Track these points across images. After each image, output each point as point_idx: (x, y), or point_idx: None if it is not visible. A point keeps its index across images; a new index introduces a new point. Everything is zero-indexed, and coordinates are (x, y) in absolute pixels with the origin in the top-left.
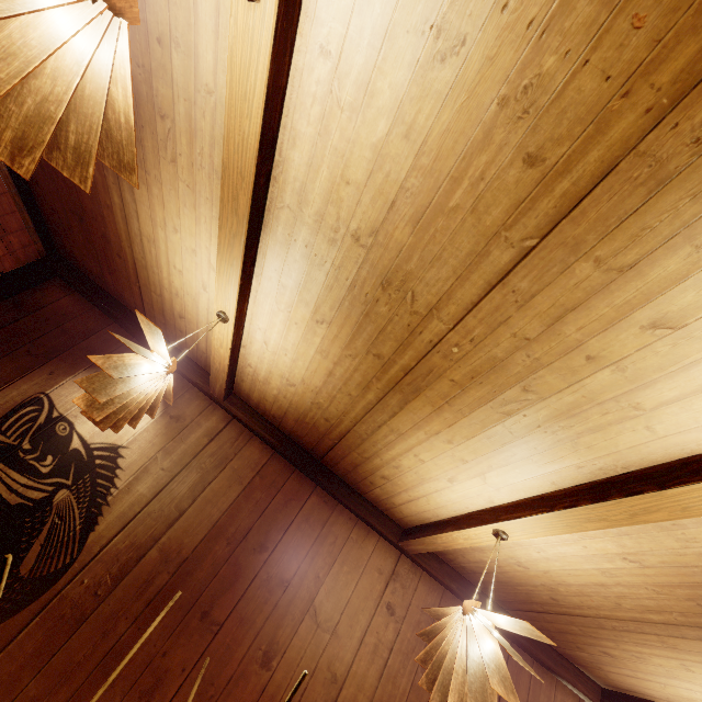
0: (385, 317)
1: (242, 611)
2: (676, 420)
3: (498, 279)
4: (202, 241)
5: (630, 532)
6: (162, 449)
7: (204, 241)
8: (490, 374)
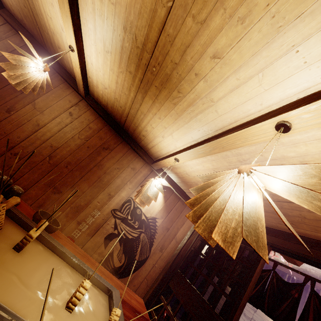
0: None
1: (0, 93)
2: None
3: None
4: None
5: (94, 25)
6: None
7: None
8: None
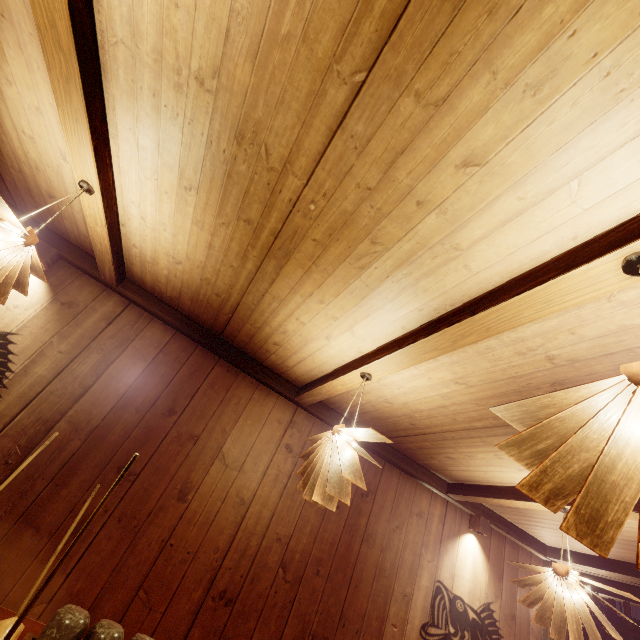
0: (246, 177)
1: (157, 462)
2: (485, 257)
3: (337, 123)
4: (43, 96)
5: (458, 360)
6: (57, 334)
7: (45, 96)
8: (344, 230)
